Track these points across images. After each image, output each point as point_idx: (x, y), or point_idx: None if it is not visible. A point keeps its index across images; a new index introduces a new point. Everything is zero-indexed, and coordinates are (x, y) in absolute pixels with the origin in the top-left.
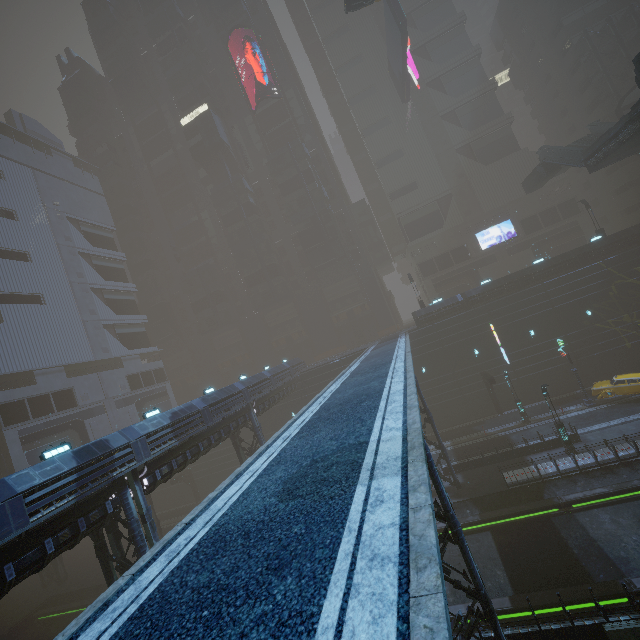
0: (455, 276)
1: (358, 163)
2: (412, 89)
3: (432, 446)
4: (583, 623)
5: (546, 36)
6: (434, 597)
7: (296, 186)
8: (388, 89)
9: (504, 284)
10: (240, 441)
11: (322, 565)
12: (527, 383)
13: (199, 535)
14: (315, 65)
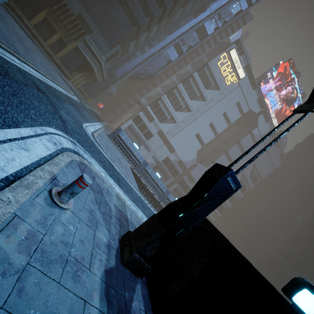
0: None
1: None
2: None
3: None
4: None
5: None
6: None
7: None
8: None
9: None
10: None
11: None
12: None
13: None
14: None
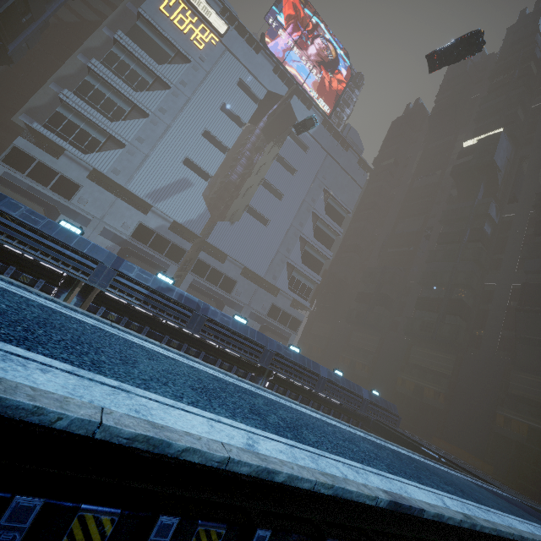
0: None
1: None
2: None
3: None
4: None
5: None
6: None
7: None
8: None
9: None
10: None
11: None
12: None
13: None
14: None
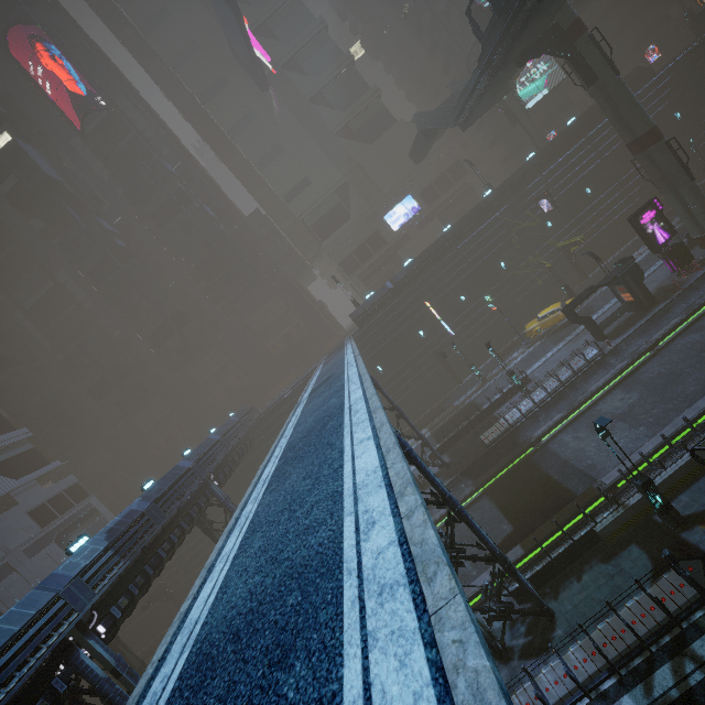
0: (378, 265)
1: (237, 170)
2: (268, 75)
3: (412, 439)
4: (580, 535)
5: (384, 0)
6: (453, 603)
7: (172, 212)
8: (241, 78)
9: (425, 259)
10: (210, 524)
11: (330, 628)
12: (474, 346)
13: (178, 667)
14: (142, 62)
